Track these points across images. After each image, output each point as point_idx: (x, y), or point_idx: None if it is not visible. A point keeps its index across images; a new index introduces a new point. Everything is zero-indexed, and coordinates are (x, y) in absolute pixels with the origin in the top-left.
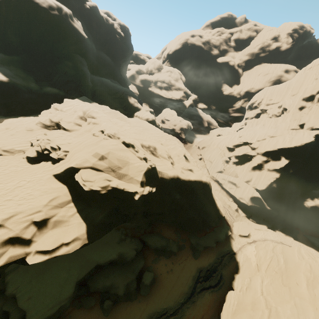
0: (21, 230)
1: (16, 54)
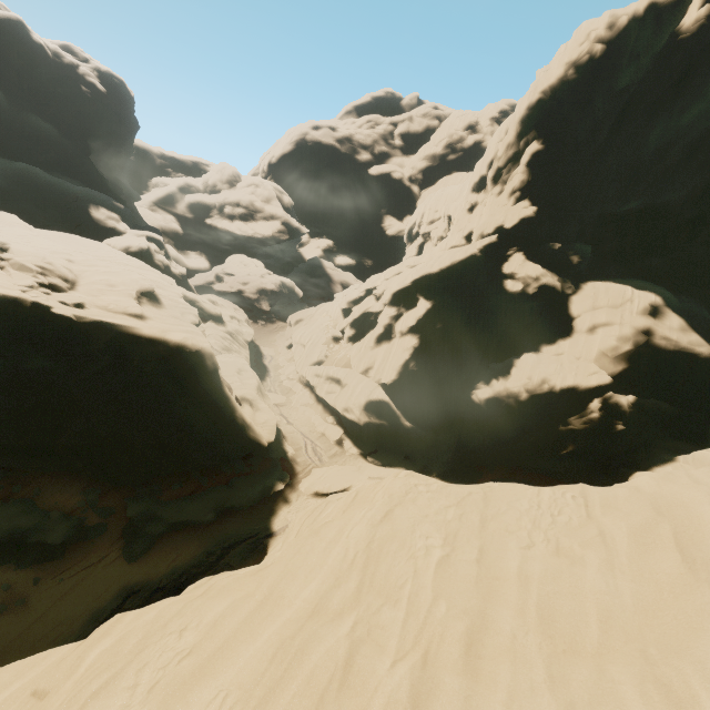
0: None
1: None
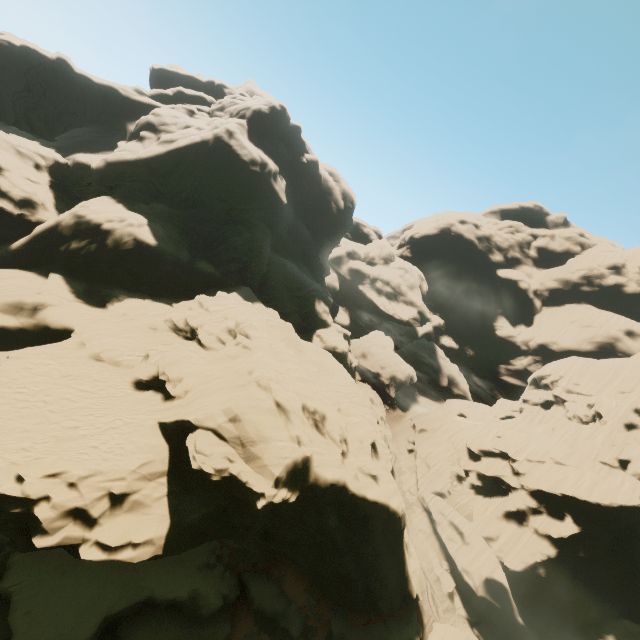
0: (92, 500)
1: (181, 206)
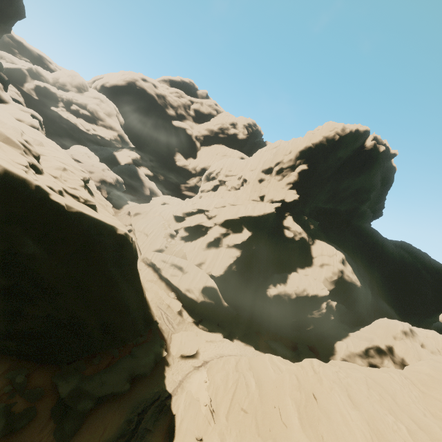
0: None
1: None
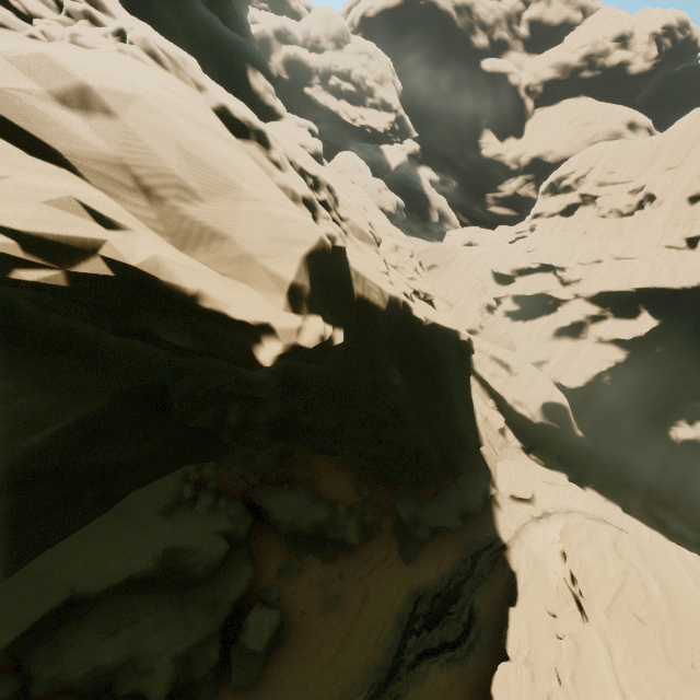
0: None
1: None
